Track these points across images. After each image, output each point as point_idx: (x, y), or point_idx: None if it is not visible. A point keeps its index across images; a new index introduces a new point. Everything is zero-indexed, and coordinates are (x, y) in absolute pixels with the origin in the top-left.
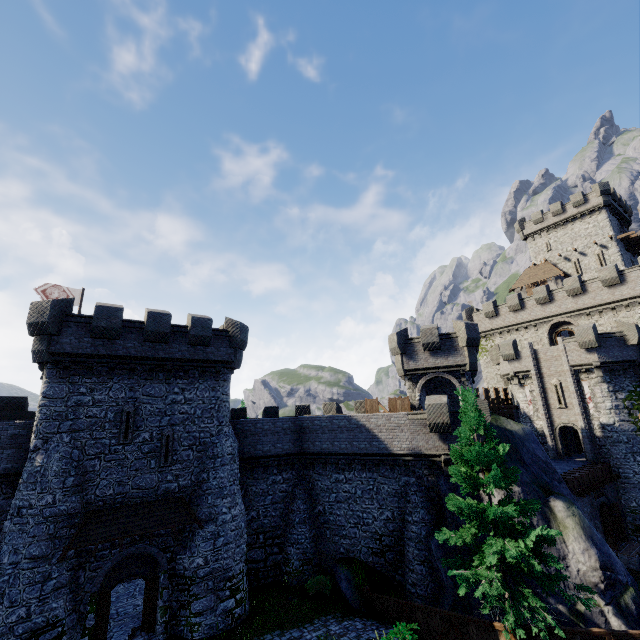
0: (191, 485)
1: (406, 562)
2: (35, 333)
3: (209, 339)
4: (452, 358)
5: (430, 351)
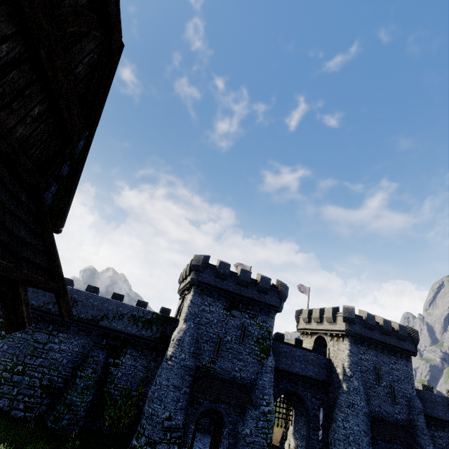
0: (405, 420)
1: None
2: (346, 321)
3: (406, 337)
4: None
5: None
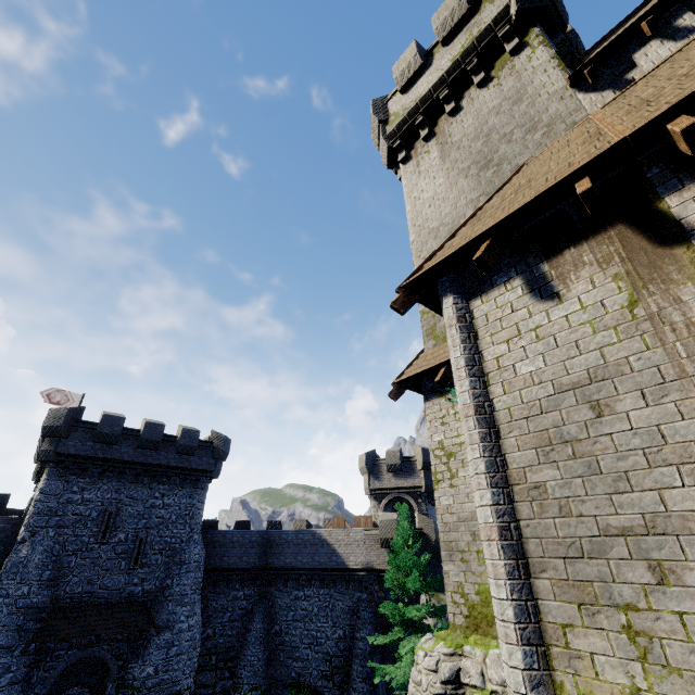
0: (155, 590)
1: (351, 682)
2: (47, 435)
3: (194, 449)
4: (411, 480)
5: (393, 472)
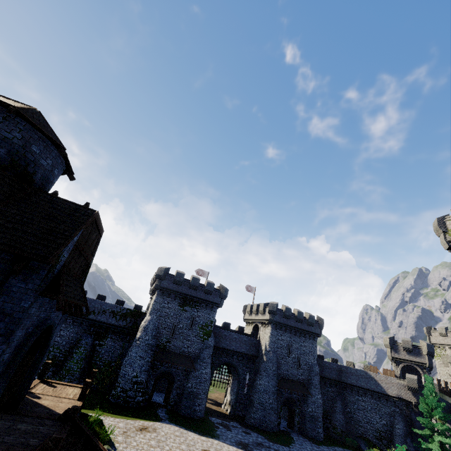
0: (305, 379)
1: (394, 445)
2: (270, 313)
3: (313, 324)
4: (419, 358)
5: (406, 351)
